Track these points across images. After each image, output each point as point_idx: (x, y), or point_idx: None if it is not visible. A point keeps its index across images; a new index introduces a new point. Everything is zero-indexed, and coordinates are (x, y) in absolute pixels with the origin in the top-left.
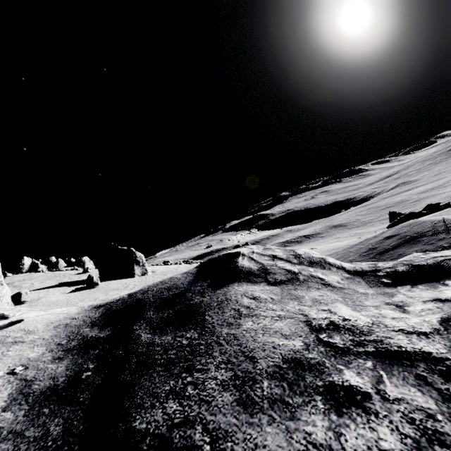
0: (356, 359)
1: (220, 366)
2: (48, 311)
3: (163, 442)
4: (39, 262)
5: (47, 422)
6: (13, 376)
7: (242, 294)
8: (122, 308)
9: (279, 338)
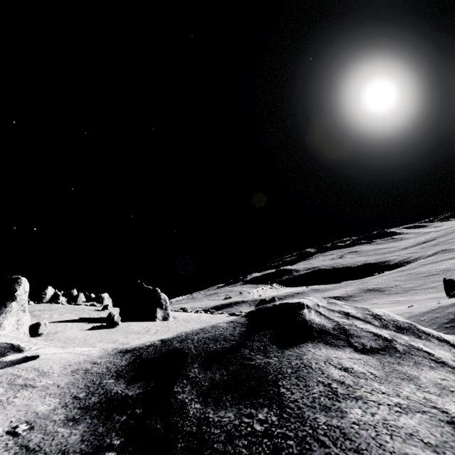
0: None
1: None
2: (66, 349)
3: None
4: (61, 294)
5: None
6: (12, 438)
7: (324, 361)
8: (155, 357)
9: (423, 449)
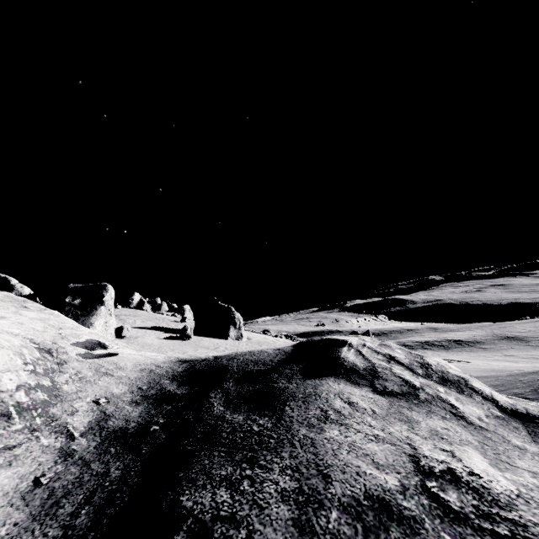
0: (474, 536)
1: (286, 470)
2: (139, 352)
3: (203, 530)
4: (146, 301)
5: (110, 462)
6: (96, 405)
7: (335, 394)
8: (204, 369)
9: (368, 464)
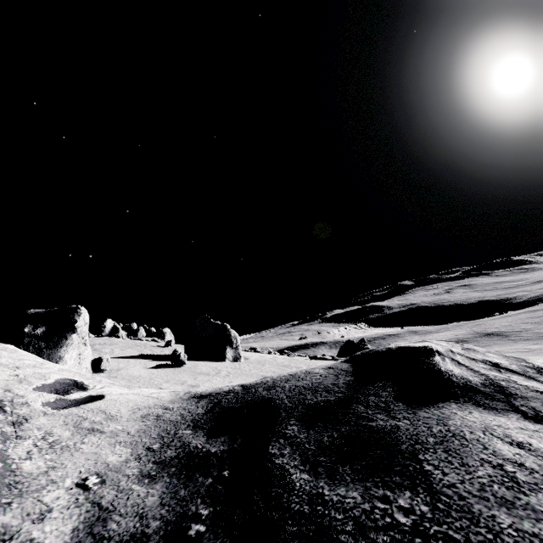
0: None
1: None
2: (133, 390)
3: None
4: (120, 327)
5: None
6: (83, 493)
7: (482, 430)
8: (237, 407)
9: None
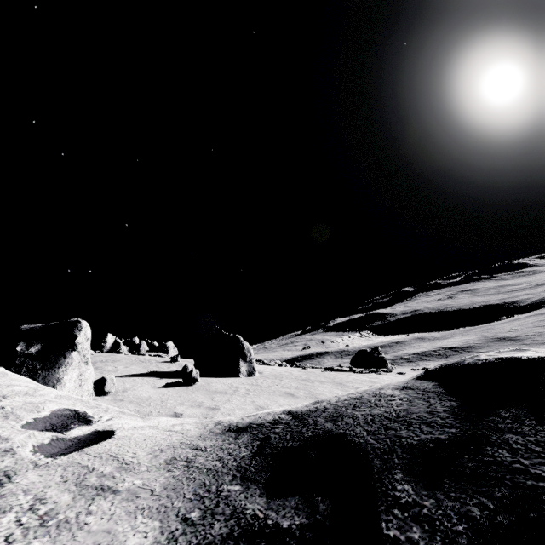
0: None
1: None
2: (148, 421)
3: None
4: (122, 342)
5: None
6: None
7: None
8: (297, 447)
9: None
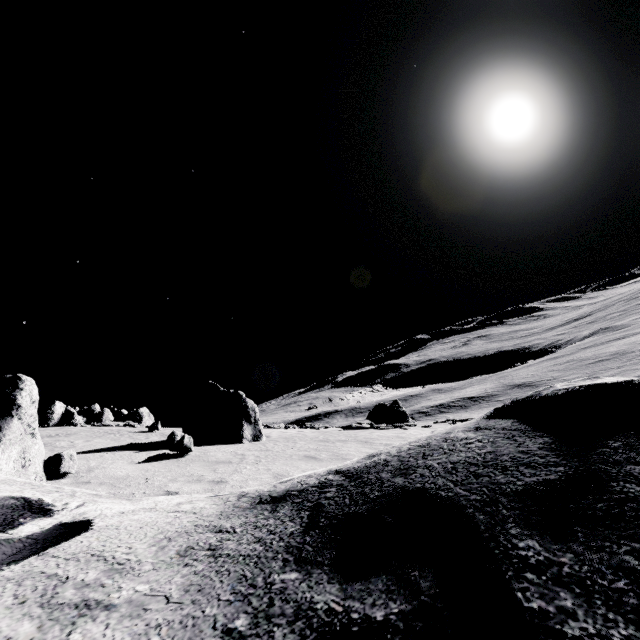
0: None
1: None
2: (140, 502)
3: None
4: (76, 411)
5: None
6: None
7: None
8: (365, 512)
9: None
